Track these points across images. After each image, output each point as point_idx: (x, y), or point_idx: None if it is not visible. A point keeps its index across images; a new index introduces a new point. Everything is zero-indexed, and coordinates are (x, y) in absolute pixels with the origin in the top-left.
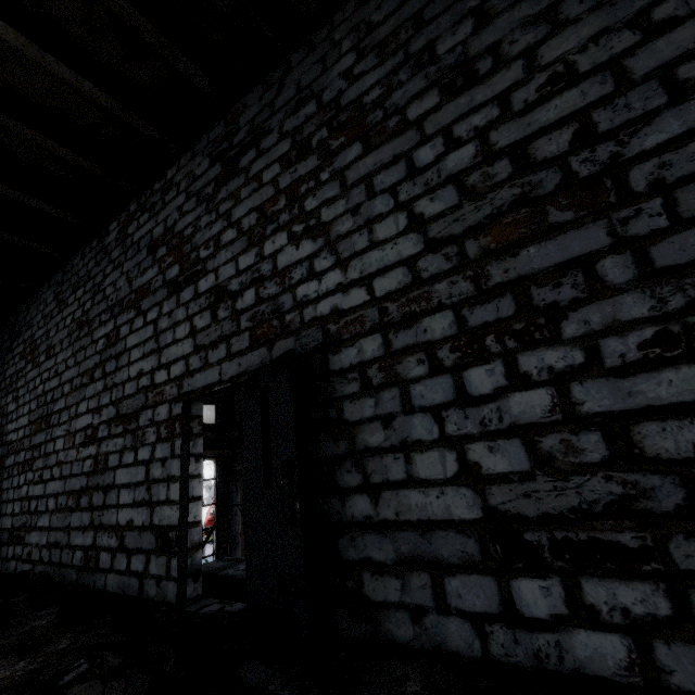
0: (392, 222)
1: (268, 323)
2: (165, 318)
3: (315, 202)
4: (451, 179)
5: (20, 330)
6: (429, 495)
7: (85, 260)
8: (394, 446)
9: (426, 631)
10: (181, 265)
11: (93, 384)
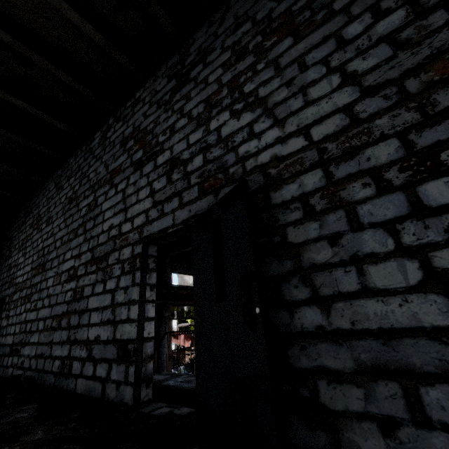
0: (325, 83)
1: (214, 176)
2: (131, 186)
3: (253, 85)
4: (382, 39)
5: (31, 210)
6: (389, 304)
7: (77, 159)
8: (344, 261)
9: (401, 445)
10: (144, 149)
11: (77, 239)
